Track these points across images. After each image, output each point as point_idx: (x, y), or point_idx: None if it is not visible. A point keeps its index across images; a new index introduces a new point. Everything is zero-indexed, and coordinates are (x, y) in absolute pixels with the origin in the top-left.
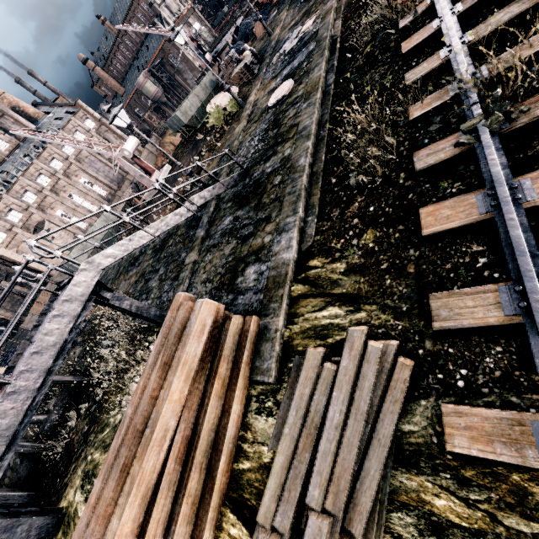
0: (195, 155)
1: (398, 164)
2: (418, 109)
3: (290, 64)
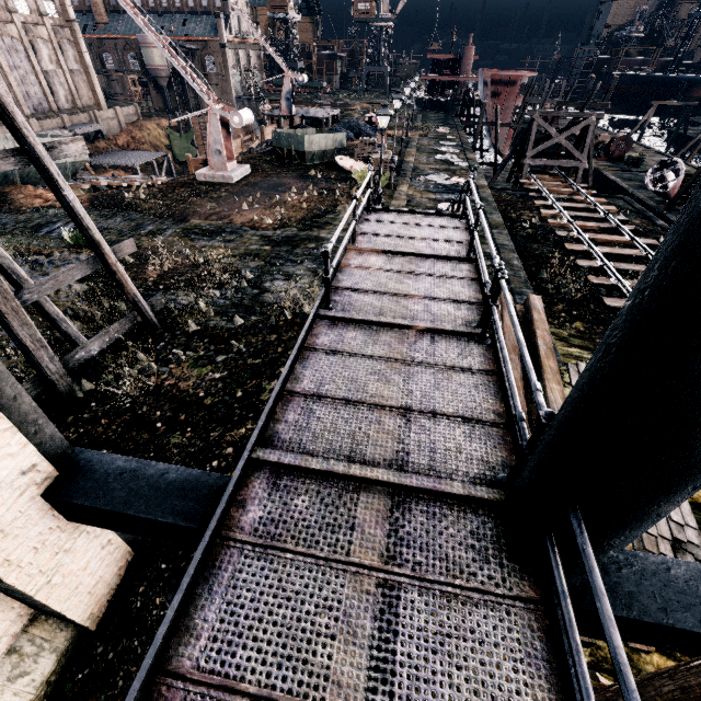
0: (316, 187)
1: (586, 299)
2: (595, 280)
3: (451, 195)
